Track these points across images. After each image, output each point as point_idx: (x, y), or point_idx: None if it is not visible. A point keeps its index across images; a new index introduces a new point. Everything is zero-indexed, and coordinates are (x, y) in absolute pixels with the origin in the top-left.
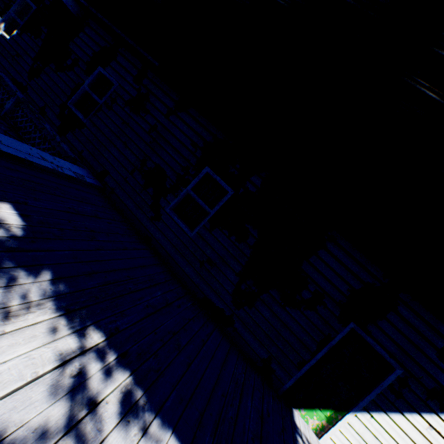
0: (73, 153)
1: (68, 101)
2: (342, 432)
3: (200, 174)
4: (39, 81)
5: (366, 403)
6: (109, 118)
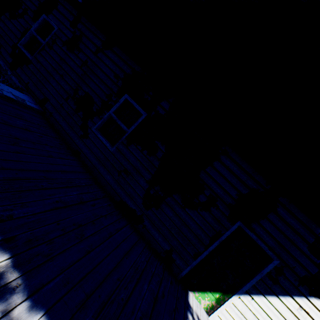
0: (20, 84)
1: (18, 43)
2: (228, 311)
3: (120, 100)
4: None
5: (248, 287)
6: (50, 55)
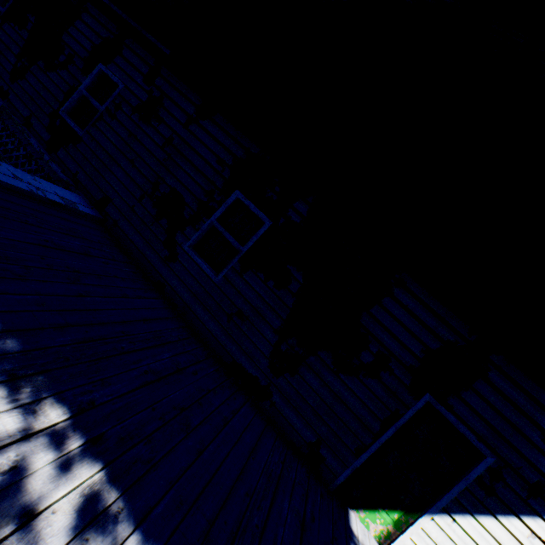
0: (65, 175)
1: (60, 109)
2: (414, 541)
3: (228, 200)
4: (23, 84)
5: (446, 502)
6: (112, 129)
